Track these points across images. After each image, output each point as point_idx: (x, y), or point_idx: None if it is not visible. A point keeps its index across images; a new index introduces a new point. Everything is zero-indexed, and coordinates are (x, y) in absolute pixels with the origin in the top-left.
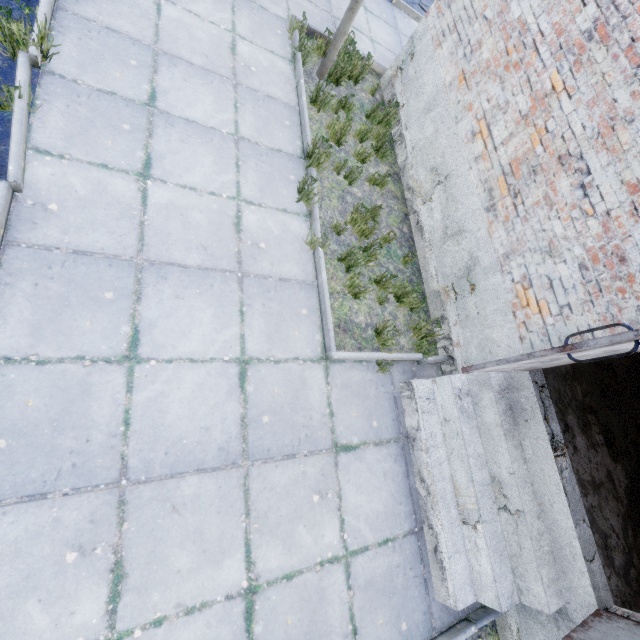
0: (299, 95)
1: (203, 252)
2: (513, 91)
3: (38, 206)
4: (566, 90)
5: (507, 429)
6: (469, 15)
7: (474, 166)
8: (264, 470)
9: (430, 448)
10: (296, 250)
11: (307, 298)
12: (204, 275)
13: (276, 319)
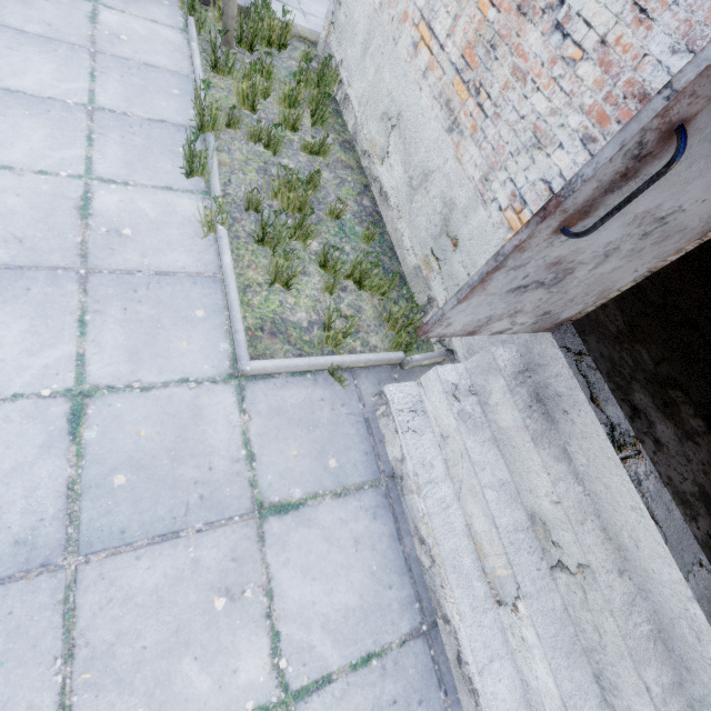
0: (192, 61)
1: (16, 246)
2: None
3: None
4: None
5: (536, 431)
6: None
7: (424, 84)
8: (111, 568)
9: (423, 486)
10: (187, 235)
11: (205, 295)
12: (14, 276)
13: (147, 327)
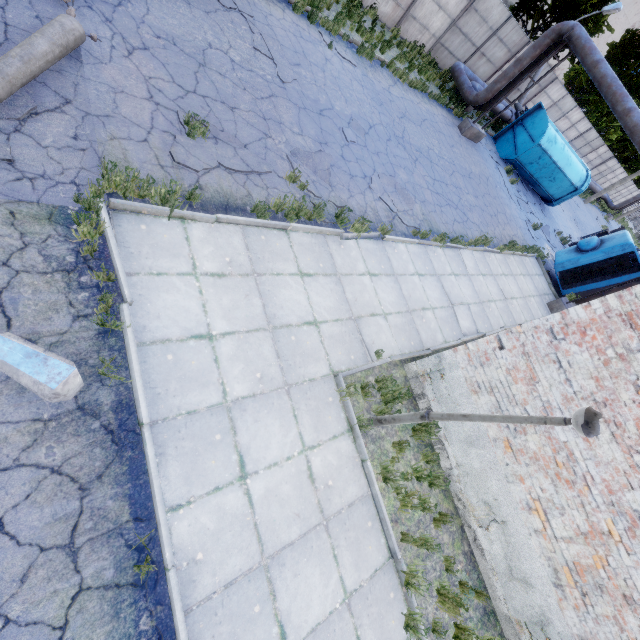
0: (369, 478)
1: None
2: (568, 502)
3: None
4: (623, 544)
5: None
6: (507, 393)
7: (534, 536)
8: None
9: None
10: None
11: None
12: None
13: None
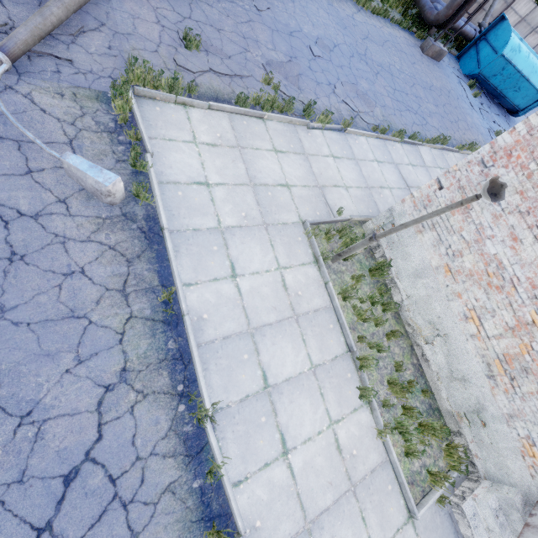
0: (331, 295)
1: (331, 487)
2: (498, 305)
3: (252, 530)
4: None
5: None
6: (446, 226)
7: (470, 340)
8: None
9: None
10: (370, 439)
11: (387, 474)
12: (338, 506)
13: (379, 507)
